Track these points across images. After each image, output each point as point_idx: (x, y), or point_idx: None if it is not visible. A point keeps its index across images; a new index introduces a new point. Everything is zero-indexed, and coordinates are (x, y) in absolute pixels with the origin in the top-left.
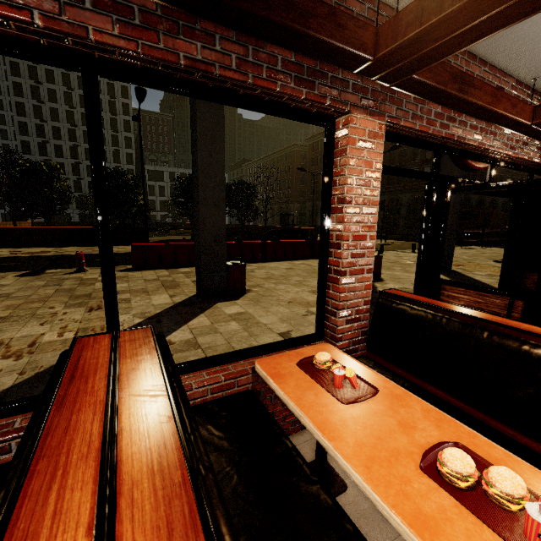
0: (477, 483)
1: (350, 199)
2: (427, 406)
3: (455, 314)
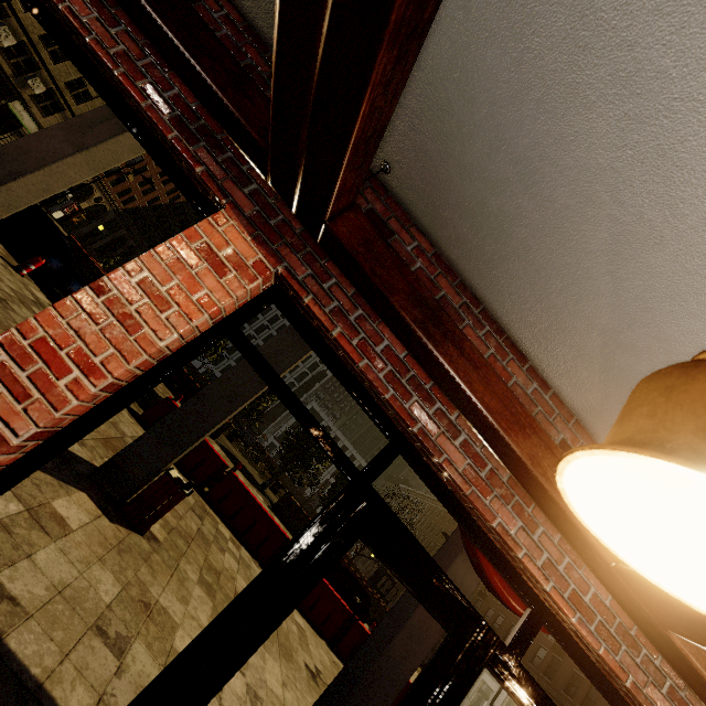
0: None
1: (106, 288)
2: None
3: None
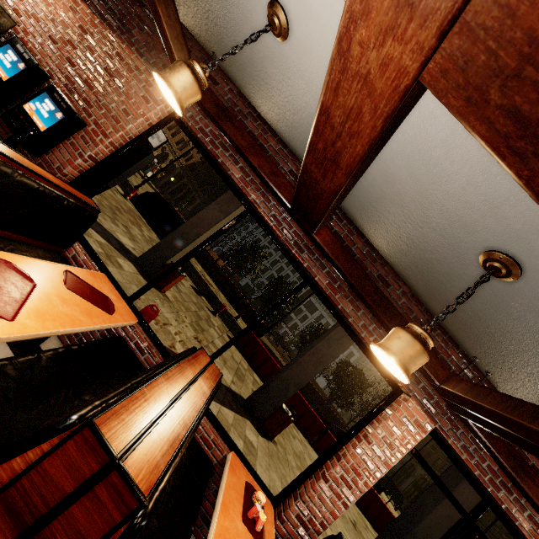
0: None
1: (371, 440)
2: None
3: None
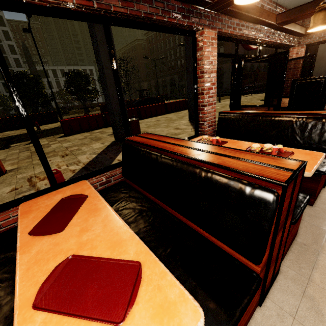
0: (261, 150)
1: (206, 71)
2: (244, 142)
3: (249, 113)
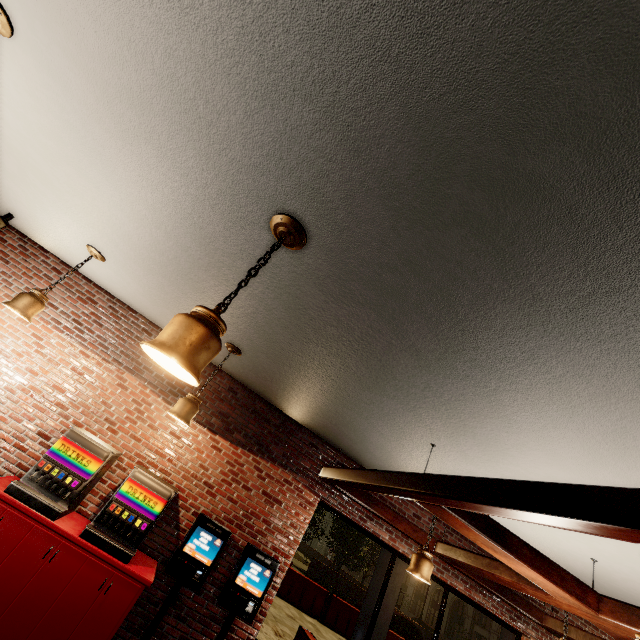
0: None
1: None
2: None
3: None
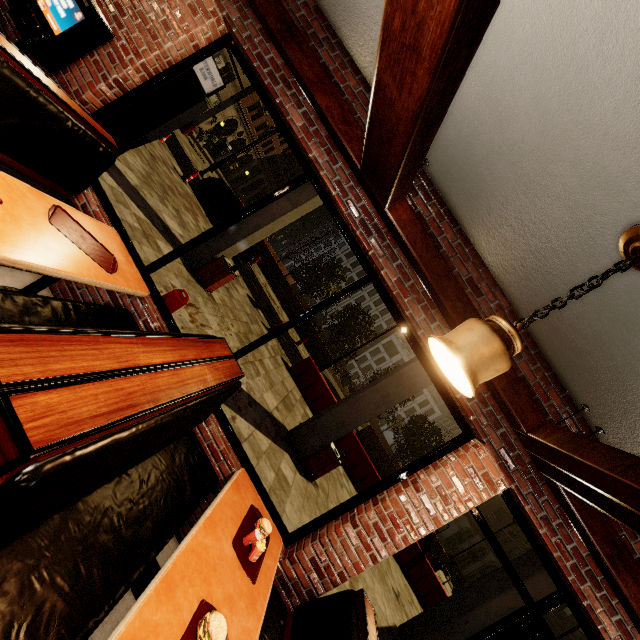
0: None
1: (420, 488)
2: (255, 637)
3: None
